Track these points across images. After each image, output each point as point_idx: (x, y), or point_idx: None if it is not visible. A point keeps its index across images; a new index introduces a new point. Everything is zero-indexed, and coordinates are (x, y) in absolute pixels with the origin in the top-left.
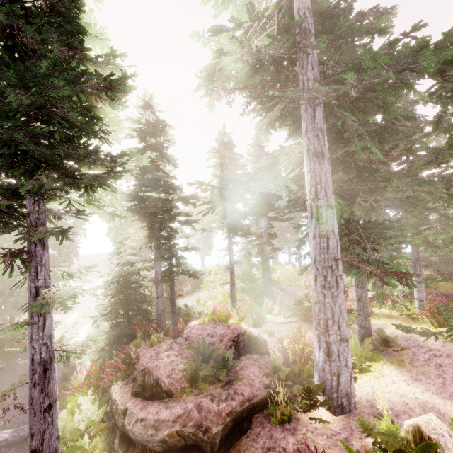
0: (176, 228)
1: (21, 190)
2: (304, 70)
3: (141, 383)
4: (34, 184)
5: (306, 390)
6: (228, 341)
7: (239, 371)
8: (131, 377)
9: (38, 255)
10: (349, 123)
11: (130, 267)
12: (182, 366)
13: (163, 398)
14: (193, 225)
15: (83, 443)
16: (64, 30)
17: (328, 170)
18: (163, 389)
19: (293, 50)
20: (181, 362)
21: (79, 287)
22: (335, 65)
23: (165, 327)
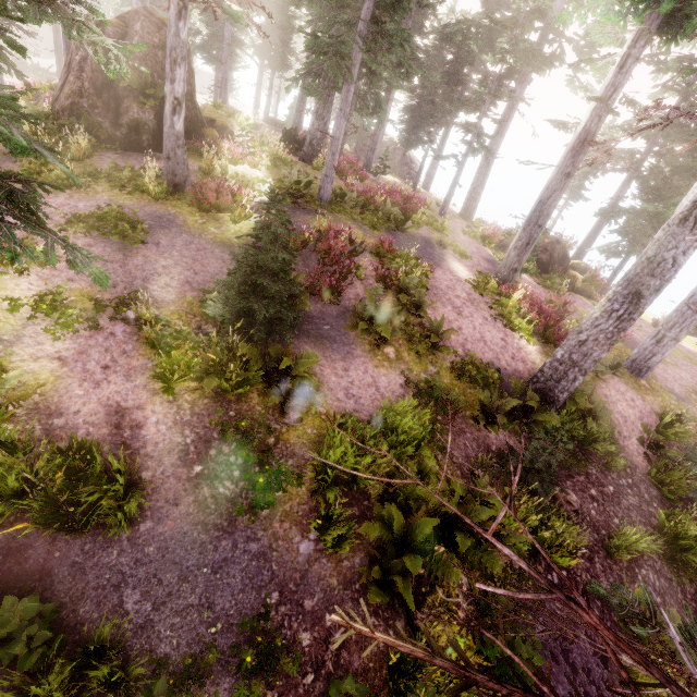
0: None
1: None
2: None
3: None
4: None
5: None
6: None
7: None
8: None
9: None
10: None
11: None
12: None
13: None
14: None
15: None
16: None
17: None
18: None
19: None
20: None
21: None
22: None
23: None
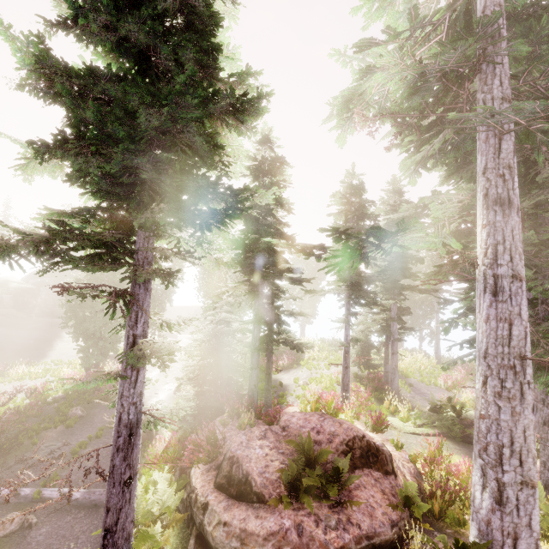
0: (282, 286)
1: (135, 223)
2: (486, 86)
3: (227, 474)
4: (148, 217)
5: (458, 547)
6: (339, 444)
7: (354, 490)
8: (214, 462)
9: (141, 298)
10: (544, 162)
11: (225, 327)
12: (279, 464)
13: (252, 501)
14: (295, 286)
15: (155, 532)
16: (199, 48)
17: (516, 224)
18: (253, 489)
19: (476, 59)
20: (277, 459)
21: (176, 342)
22: (539, 77)
23: (256, 407)
